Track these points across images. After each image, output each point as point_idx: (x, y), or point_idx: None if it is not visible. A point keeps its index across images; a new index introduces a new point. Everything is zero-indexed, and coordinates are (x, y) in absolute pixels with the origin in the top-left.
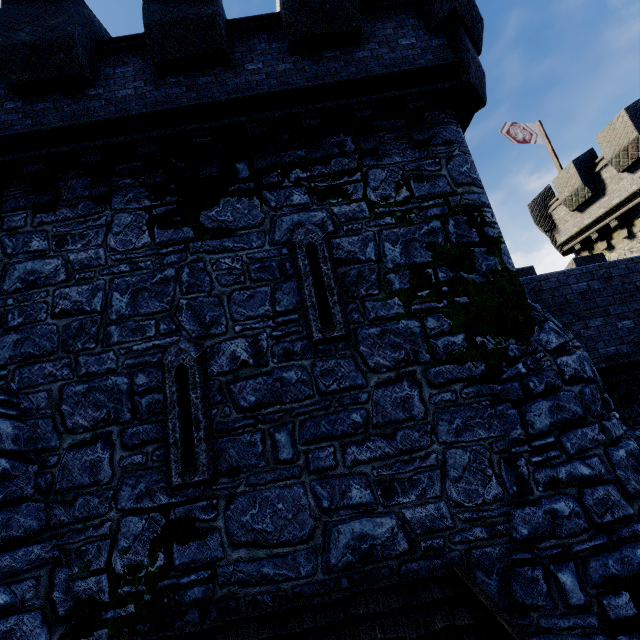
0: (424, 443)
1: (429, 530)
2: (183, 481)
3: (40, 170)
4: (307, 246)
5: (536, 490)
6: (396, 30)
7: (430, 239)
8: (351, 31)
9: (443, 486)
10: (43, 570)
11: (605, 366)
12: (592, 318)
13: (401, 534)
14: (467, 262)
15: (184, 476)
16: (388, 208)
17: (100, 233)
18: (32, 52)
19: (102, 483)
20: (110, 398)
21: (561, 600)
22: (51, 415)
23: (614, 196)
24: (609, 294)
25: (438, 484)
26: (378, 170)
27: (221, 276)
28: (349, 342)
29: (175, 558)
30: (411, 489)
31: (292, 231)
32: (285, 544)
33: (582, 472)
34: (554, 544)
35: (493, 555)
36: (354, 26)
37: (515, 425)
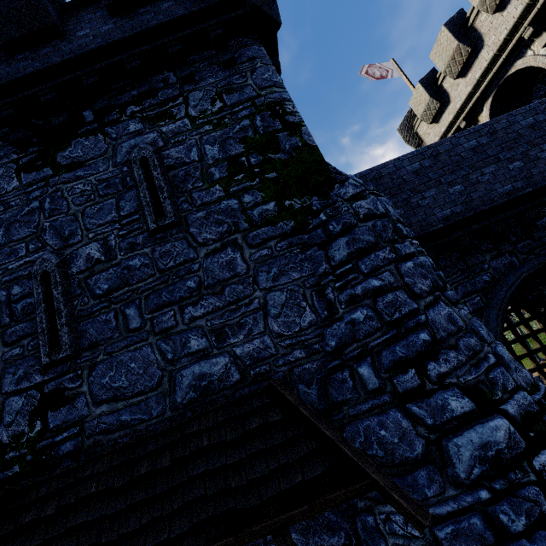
0: (248, 292)
1: (257, 360)
2: (50, 360)
3: None
4: (141, 160)
5: (340, 309)
6: None
7: (242, 135)
8: None
9: (266, 323)
10: None
11: (443, 226)
12: (427, 190)
13: (233, 368)
14: (273, 146)
15: (51, 356)
16: (206, 119)
17: None
18: None
19: None
20: None
21: (363, 389)
22: None
23: (457, 101)
24: (439, 168)
25: (262, 322)
26: (196, 92)
27: (76, 199)
28: (181, 227)
29: (50, 422)
30: (239, 331)
31: (130, 153)
32: (138, 394)
33: (374, 285)
34: (356, 347)
35: (312, 369)
36: None
37: (321, 263)
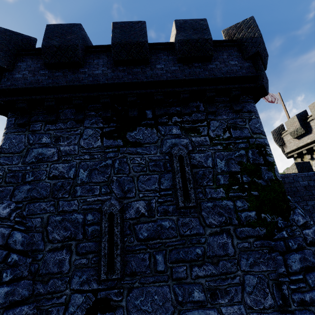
0: (233, 270)
1: None
2: (107, 277)
3: (52, 104)
4: (179, 156)
5: (293, 305)
6: (228, 56)
7: (239, 159)
8: (208, 56)
9: (242, 296)
10: None
11: None
12: (310, 200)
13: None
14: (257, 173)
15: (107, 274)
16: (219, 141)
17: (77, 138)
18: (57, 50)
19: (64, 273)
20: (73, 225)
21: None
22: (41, 231)
23: None
24: None
25: (240, 294)
26: (215, 121)
27: (134, 166)
28: (197, 209)
29: None
30: (225, 295)
31: (171, 147)
32: None
33: None
34: None
35: None
36: (210, 54)
37: (281, 265)
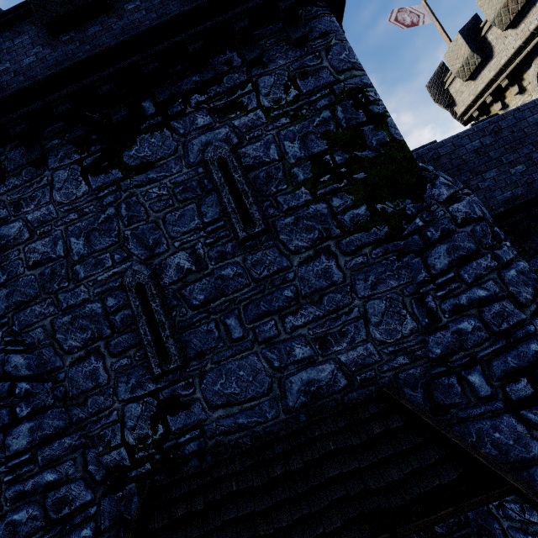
0: (347, 301)
1: (362, 366)
2: (162, 370)
3: None
4: (218, 161)
5: (443, 318)
6: None
7: (323, 129)
8: None
9: (367, 331)
10: (77, 453)
11: (503, 210)
12: (487, 171)
13: (340, 374)
14: (359, 142)
15: (162, 366)
16: (281, 110)
17: (46, 192)
18: None
19: (102, 385)
20: (91, 321)
21: (473, 395)
22: (50, 344)
23: (501, 56)
24: (500, 146)
25: (363, 330)
26: (266, 77)
27: (153, 204)
28: (270, 234)
29: (171, 426)
30: (342, 339)
31: (203, 151)
32: (251, 399)
33: (479, 295)
34: (463, 355)
35: (416, 374)
36: None
37: (420, 270)
